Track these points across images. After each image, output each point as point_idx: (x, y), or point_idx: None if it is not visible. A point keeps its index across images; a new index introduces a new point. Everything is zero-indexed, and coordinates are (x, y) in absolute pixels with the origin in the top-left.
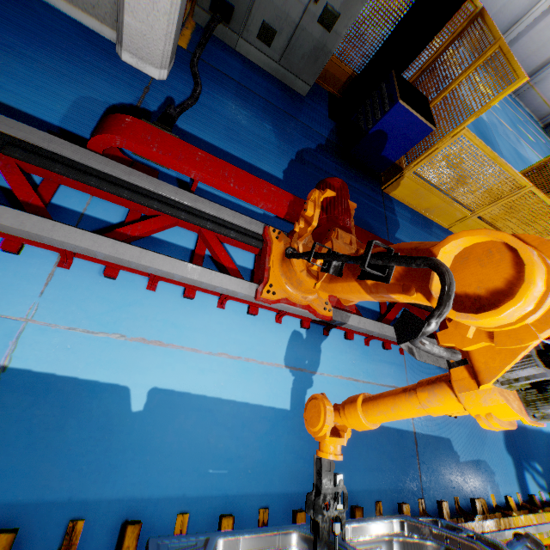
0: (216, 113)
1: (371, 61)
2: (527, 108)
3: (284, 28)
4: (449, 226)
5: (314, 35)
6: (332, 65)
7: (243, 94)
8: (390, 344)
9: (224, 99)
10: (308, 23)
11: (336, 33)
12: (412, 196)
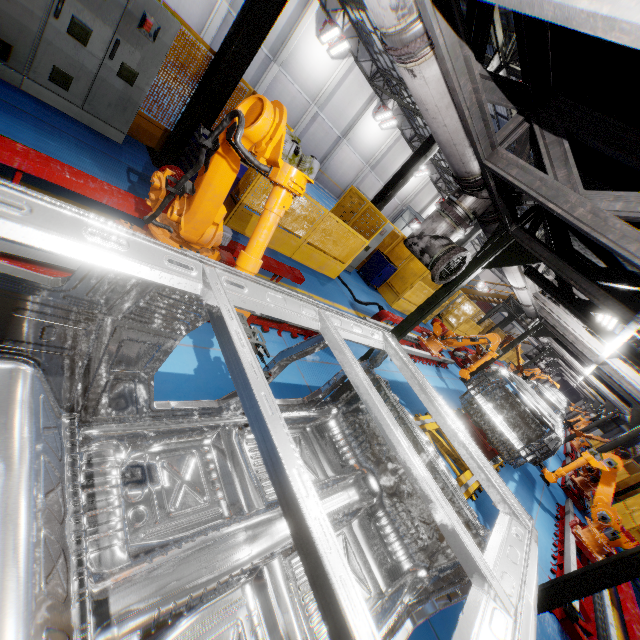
0: (17, 138)
1: (180, 118)
2: (327, 190)
3: (82, 76)
4: (290, 255)
5: (117, 87)
6: (143, 121)
7: (47, 128)
8: (268, 327)
9: (23, 128)
10: (108, 75)
11: (139, 88)
12: (252, 229)
